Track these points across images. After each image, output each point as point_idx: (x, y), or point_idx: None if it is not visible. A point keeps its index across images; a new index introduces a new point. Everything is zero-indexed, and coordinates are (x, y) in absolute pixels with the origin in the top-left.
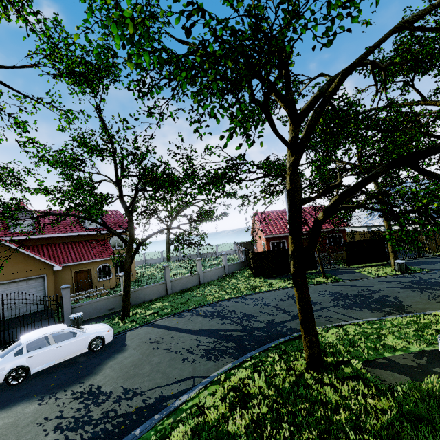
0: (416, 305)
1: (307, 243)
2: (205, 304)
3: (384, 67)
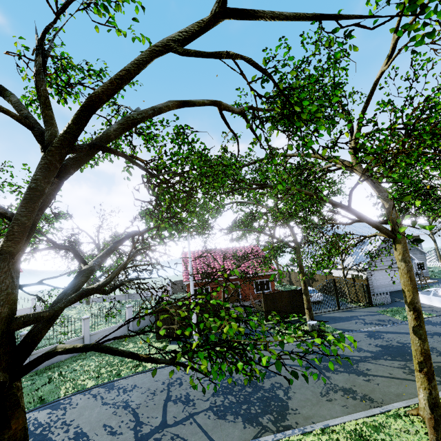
0: (303, 409)
1: (233, 289)
2: (47, 404)
3: (240, 112)
